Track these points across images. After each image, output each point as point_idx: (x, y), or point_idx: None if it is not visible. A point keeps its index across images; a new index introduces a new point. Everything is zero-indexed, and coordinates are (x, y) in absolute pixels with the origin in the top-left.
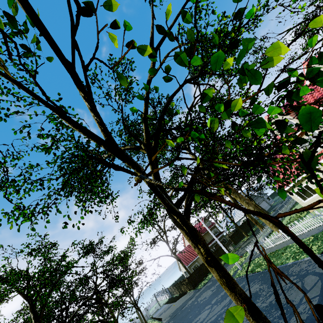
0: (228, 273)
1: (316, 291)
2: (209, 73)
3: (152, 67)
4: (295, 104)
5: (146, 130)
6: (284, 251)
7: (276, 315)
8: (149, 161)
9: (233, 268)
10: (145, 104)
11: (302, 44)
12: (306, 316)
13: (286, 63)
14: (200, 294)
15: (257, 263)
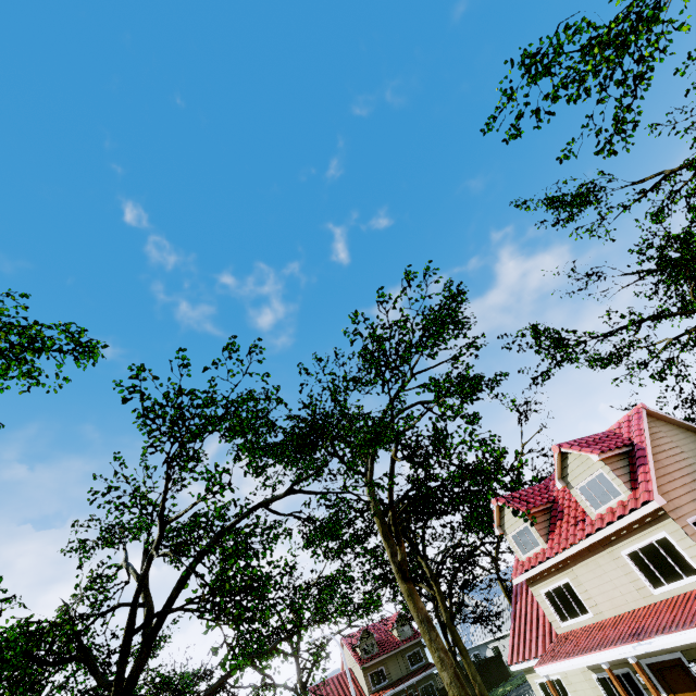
0: None
1: None
2: (306, 493)
3: (156, 541)
4: (559, 494)
5: (128, 624)
6: None
7: None
8: (115, 678)
9: None
10: (138, 584)
11: (681, 298)
12: None
13: (617, 349)
14: None
15: None
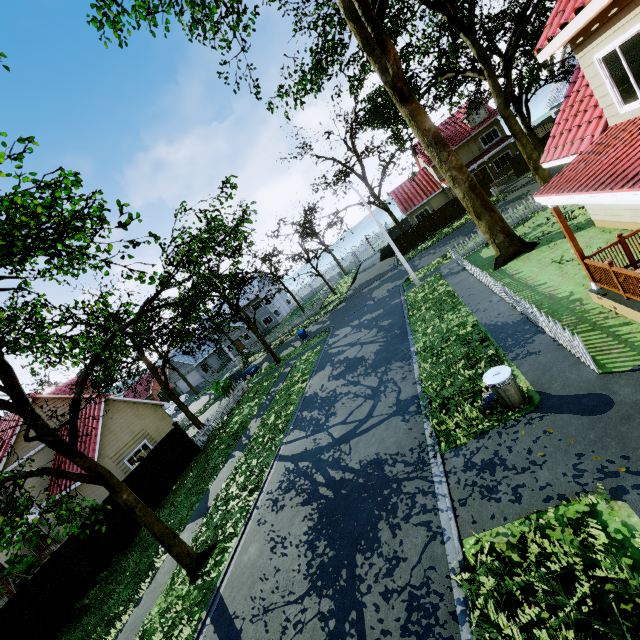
0: (116, 488)
1: (340, 433)
2: None
3: None
4: None
5: None
6: (445, 313)
7: (320, 417)
8: None
9: (428, 268)
10: None
11: None
12: (310, 448)
13: None
14: (383, 283)
15: (429, 295)
